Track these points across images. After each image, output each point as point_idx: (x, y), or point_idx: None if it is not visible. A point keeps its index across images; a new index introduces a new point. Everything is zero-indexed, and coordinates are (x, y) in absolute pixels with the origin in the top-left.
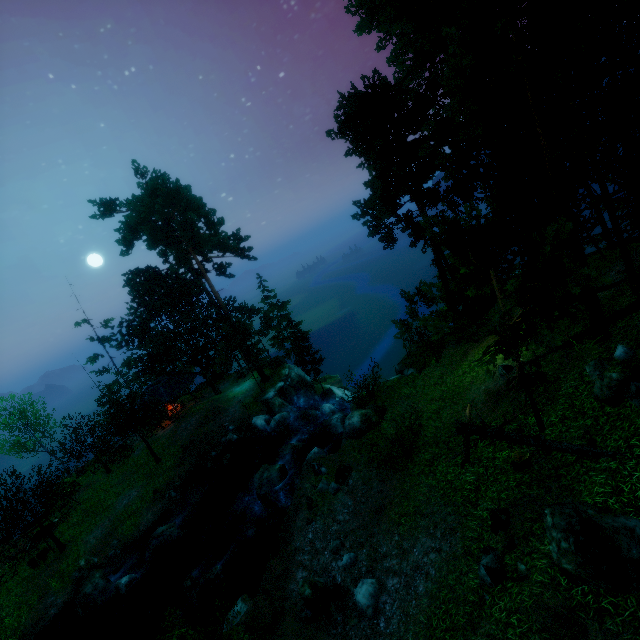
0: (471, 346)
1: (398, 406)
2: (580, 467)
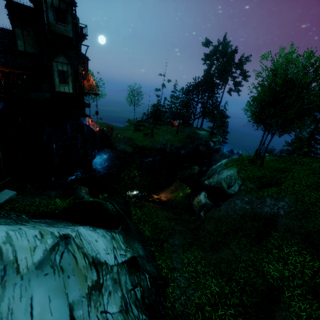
0: None
1: None
2: None
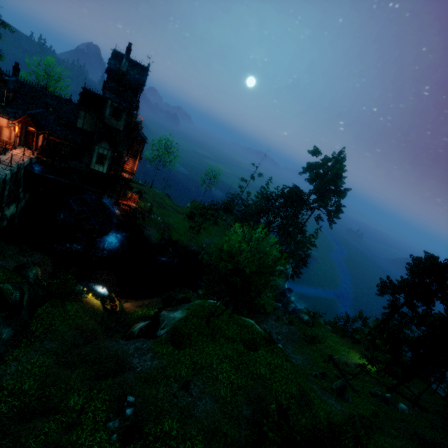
0: (355, 349)
1: (317, 330)
2: (350, 390)
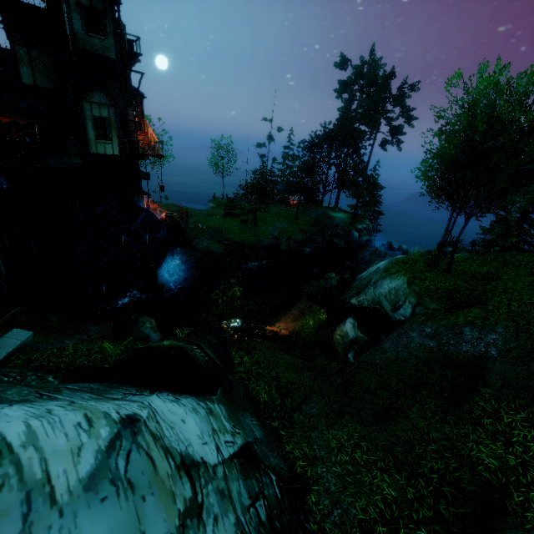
0: None
1: None
2: None
